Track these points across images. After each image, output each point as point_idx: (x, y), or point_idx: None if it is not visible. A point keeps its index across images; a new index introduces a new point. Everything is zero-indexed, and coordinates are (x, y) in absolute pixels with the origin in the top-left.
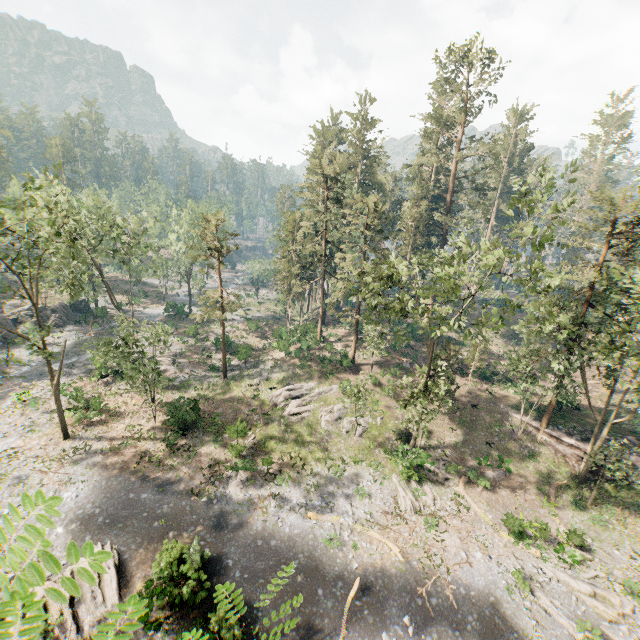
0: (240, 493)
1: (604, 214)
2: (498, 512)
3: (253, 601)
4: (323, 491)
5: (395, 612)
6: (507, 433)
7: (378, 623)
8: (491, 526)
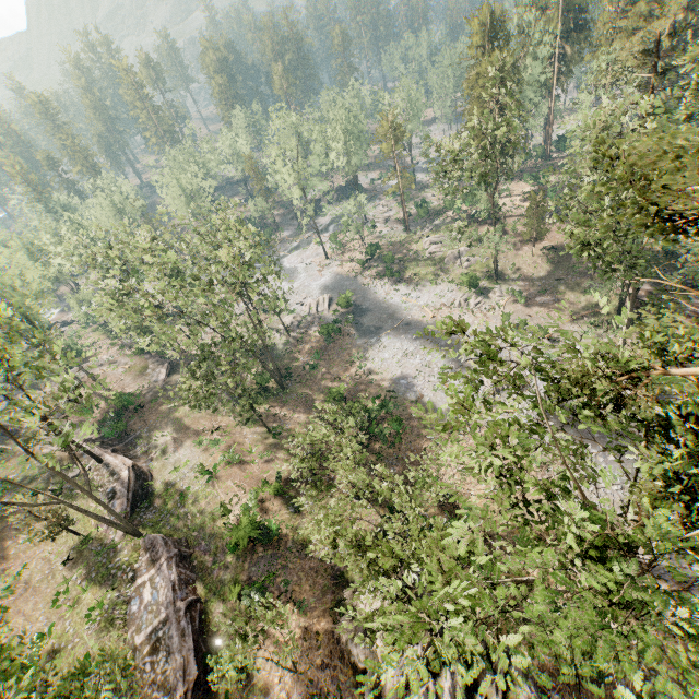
0: (381, 287)
1: (633, 44)
2: (516, 316)
3: (365, 318)
4: (419, 292)
5: (412, 332)
6: (583, 273)
7: (403, 333)
8: (500, 320)
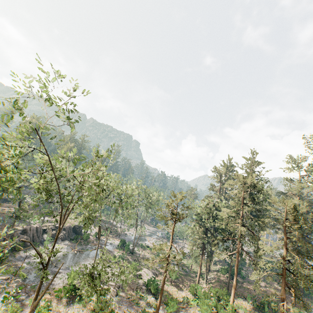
0: None
1: None
2: None
3: None
4: None
5: None
6: None
7: None
8: None
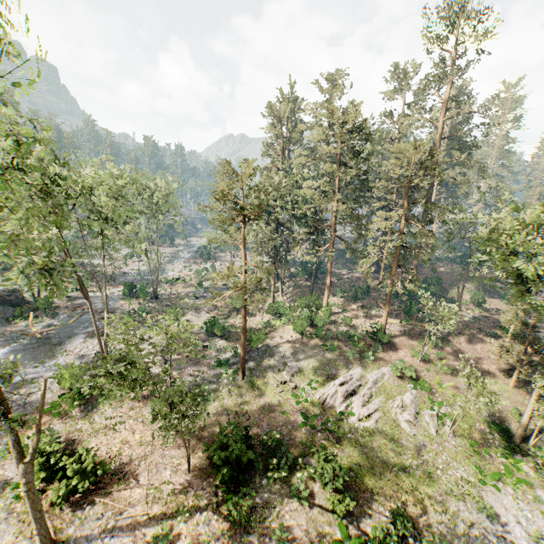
0: None
1: None
2: None
3: None
4: None
5: None
6: None
7: None
8: None
